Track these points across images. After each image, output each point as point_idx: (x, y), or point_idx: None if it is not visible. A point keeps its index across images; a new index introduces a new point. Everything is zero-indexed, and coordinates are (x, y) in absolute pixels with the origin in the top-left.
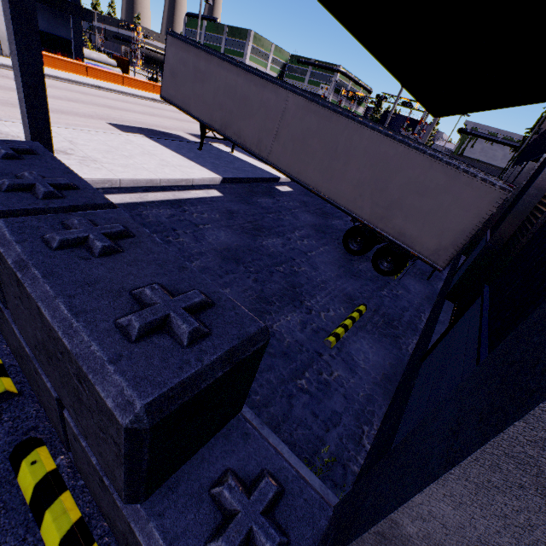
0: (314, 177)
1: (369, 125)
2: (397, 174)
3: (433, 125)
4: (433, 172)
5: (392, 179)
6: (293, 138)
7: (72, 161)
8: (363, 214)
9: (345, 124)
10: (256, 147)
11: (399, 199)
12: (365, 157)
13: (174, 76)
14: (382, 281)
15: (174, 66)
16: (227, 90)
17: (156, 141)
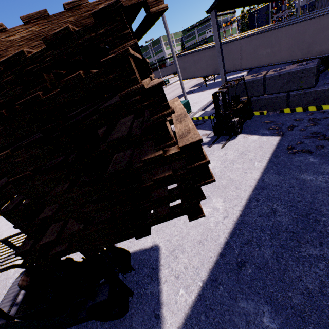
0: (266, 60)
1: (283, 26)
2: (306, 33)
3: (299, 0)
4: (323, 21)
5: (305, 36)
6: (249, 53)
7: (194, 104)
8: (298, 57)
9: (271, 33)
10: (233, 68)
11: (312, 40)
12: (287, 37)
13: (184, 69)
14: (323, 75)
15: (183, 66)
16: (211, 58)
17: (192, 93)
